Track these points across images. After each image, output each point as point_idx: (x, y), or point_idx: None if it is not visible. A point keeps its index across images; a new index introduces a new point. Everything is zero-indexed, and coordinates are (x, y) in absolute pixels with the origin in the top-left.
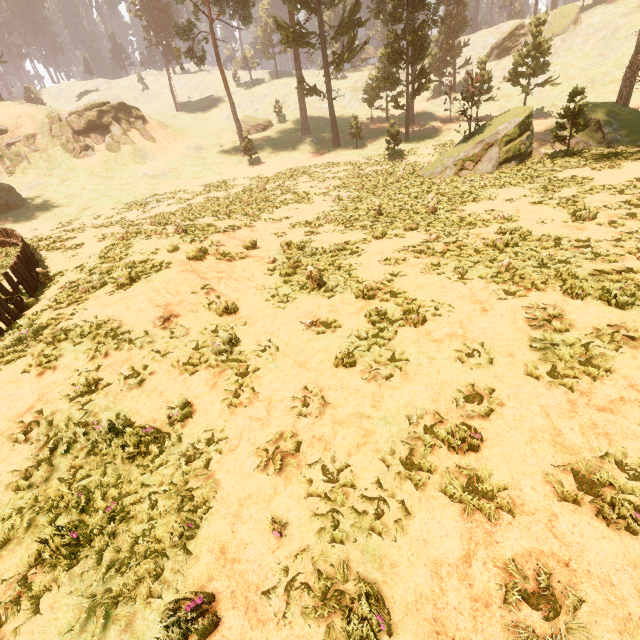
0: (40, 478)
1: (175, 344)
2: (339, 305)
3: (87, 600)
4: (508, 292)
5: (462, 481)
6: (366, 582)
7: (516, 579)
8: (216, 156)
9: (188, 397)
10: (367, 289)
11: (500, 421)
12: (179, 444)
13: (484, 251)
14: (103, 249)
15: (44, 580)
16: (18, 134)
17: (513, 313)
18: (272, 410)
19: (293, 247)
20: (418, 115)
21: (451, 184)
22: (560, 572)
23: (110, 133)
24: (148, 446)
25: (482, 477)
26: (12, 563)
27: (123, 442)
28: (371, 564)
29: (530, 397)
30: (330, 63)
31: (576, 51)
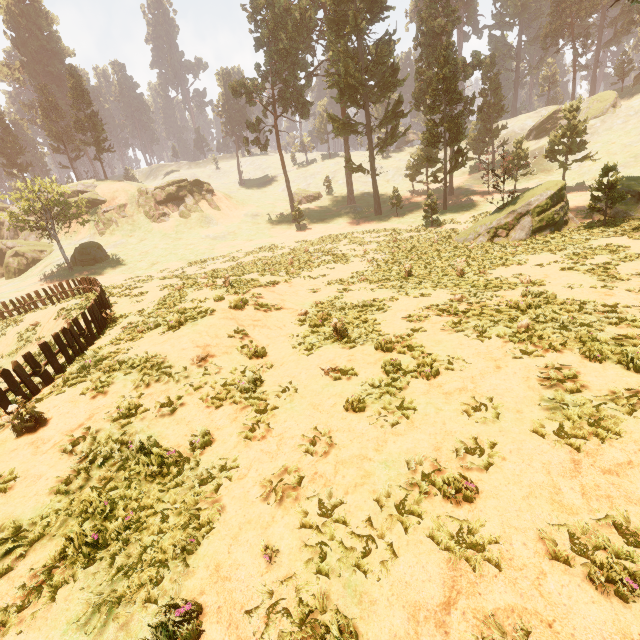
0: (77, 485)
1: (207, 380)
2: (358, 355)
3: (95, 596)
4: (524, 351)
5: (452, 529)
6: (343, 614)
7: (494, 633)
8: (269, 222)
9: (211, 428)
10: (386, 342)
11: (499, 474)
12: (196, 468)
13: (506, 312)
14: (162, 297)
15: (64, 574)
16: (113, 204)
17: (526, 372)
18: (282, 445)
19: (325, 302)
20: (457, 187)
21: (483, 249)
22: (542, 632)
23: (184, 203)
24: (169, 467)
25: (473, 527)
26: (42, 556)
27: (149, 461)
28: (351, 599)
29: (533, 453)
30: (375, 146)
31: (617, 130)
